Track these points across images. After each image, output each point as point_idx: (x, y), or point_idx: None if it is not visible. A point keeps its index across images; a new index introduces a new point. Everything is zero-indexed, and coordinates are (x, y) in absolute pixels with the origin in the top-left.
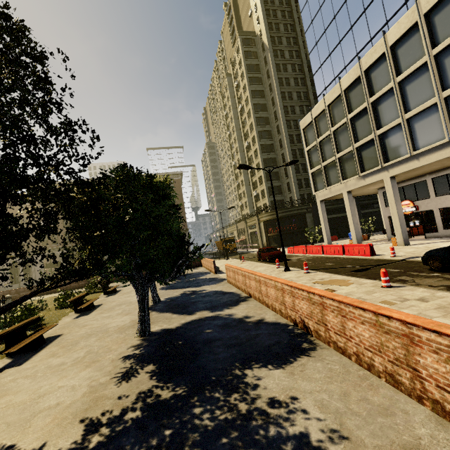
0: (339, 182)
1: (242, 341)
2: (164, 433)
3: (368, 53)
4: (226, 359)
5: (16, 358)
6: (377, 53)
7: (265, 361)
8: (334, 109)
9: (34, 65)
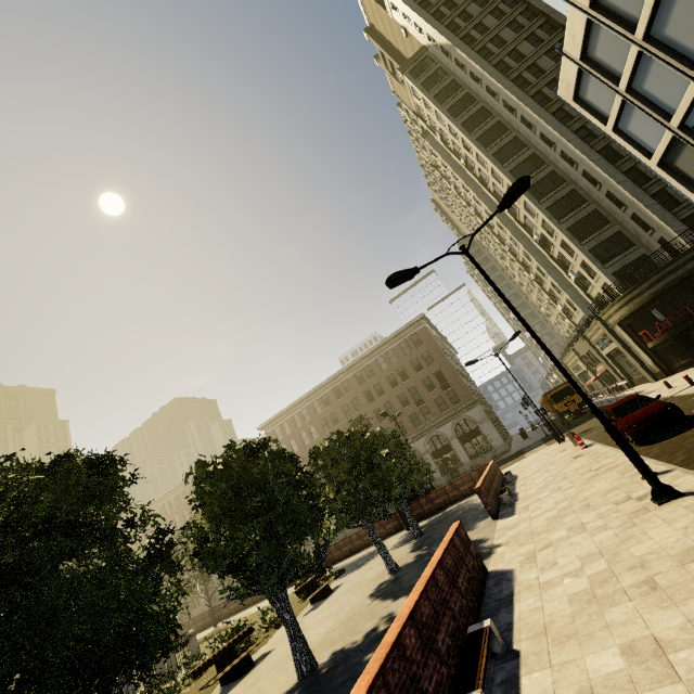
0: None
1: None
2: None
3: None
4: None
5: None
6: None
7: None
8: None
9: None
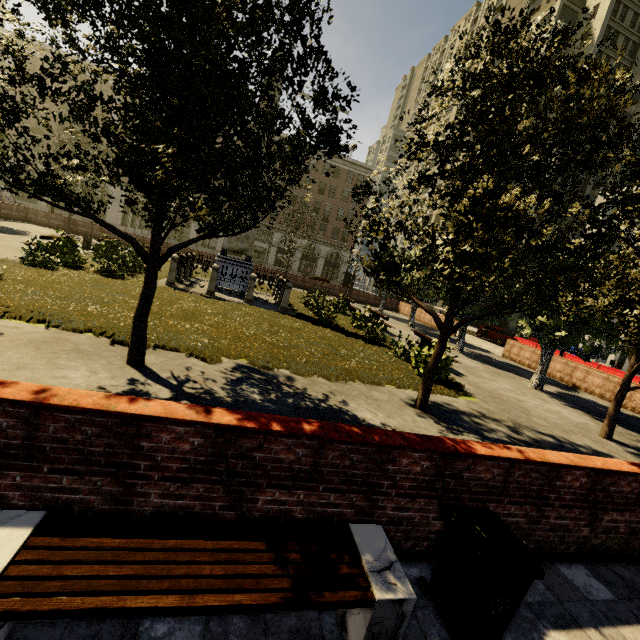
0: None
1: None
2: None
3: None
4: None
5: None
6: None
7: None
8: None
9: None
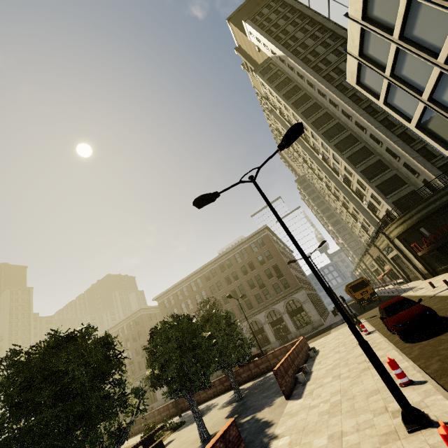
0: None
1: None
2: None
3: None
4: None
5: None
6: None
7: None
8: (375, 11)
9: None
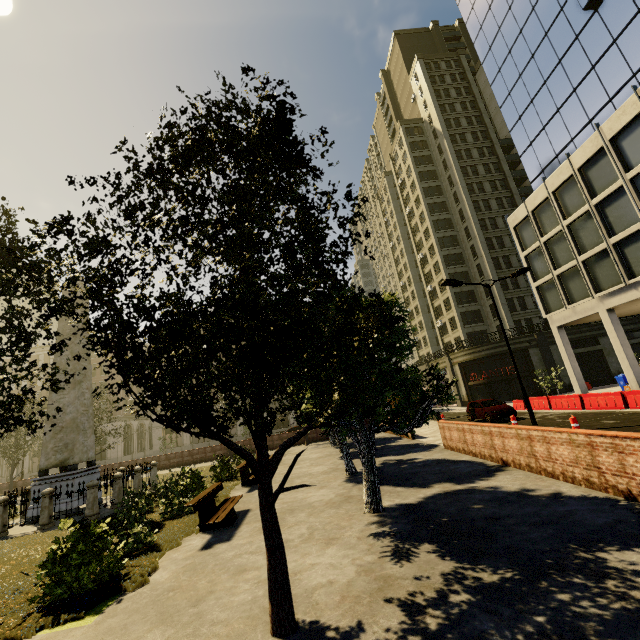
0: (590, 296)
1: (552, 518)
2: (535, 619)
3: (611, 116)
4: (547, 540)
5: (215, 534)
6: (628, 114)
7: (621, 543)
8: (564, 195)
9: (313, 184)
